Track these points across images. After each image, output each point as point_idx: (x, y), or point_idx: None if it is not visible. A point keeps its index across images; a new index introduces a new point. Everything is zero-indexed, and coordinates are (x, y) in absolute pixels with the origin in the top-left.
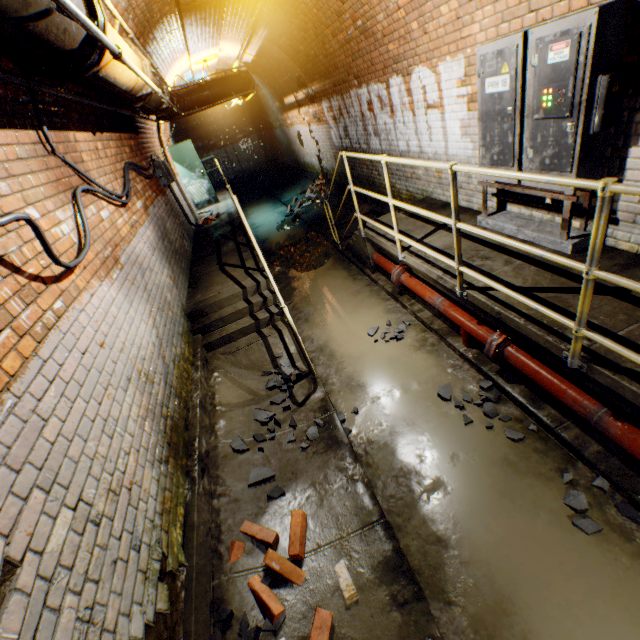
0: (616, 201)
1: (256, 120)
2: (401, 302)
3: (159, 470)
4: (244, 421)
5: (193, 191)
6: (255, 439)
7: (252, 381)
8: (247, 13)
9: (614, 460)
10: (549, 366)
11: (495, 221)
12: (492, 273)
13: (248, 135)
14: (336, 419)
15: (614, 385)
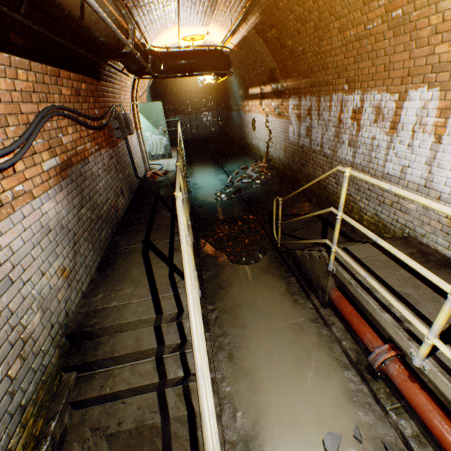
0: None
1: (219, 100)
2: (375, 393)
3: None
4: None
5: (152, 143)
6: None
7: None
8: None
9: None
10: None
11: None
12: None
13: (210, 110)
14: None
15: None
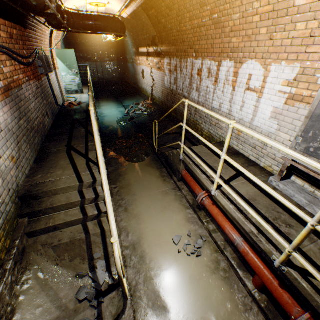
0: None
1: (119, 54)
2: (199, 216)
3: None
4: None
5: (67, 81)
6: None
7: (64, 285)
8: None
9: None
10: None
11: (287, 188)
12: (303, 249)
13: (112, 60)
14: None
15: None
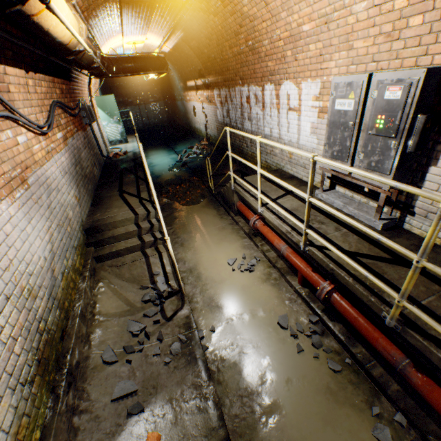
0: (415, 200)
1: (165, 92)
2: (254, 241)
3: (20, 394)
4: (118, 331)
5: (109, 131)
6: (125, 350)
7: (131, 293)
8: (171, 17)
9: (410, 399)
10: (365, 315)
11: (328, 196)
12: (327, 235)
13: (157, 100)
14: (197, 336)
15: (423, 348)
